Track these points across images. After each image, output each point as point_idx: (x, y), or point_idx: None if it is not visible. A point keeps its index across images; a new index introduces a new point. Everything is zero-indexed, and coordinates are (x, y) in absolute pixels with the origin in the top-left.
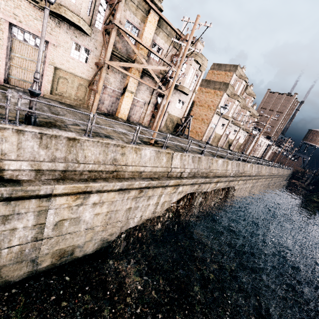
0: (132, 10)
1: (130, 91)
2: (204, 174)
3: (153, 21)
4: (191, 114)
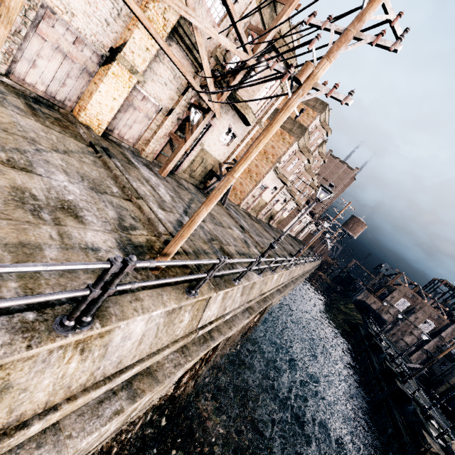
0: None
1: (130, 66)
2: None
3: None
4: None
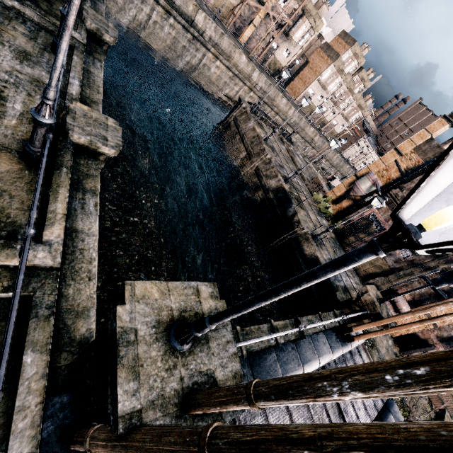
0: None
1: (254, 25)
2: (269, 99)
3: None
4: (300, 73)
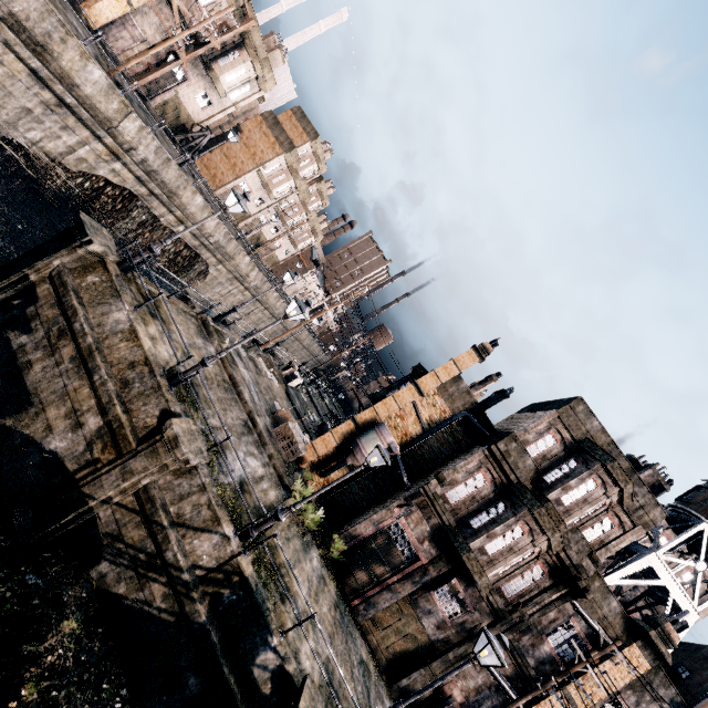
0: None
1: None
2: (165, 189)
3: None
4: (225, 145)
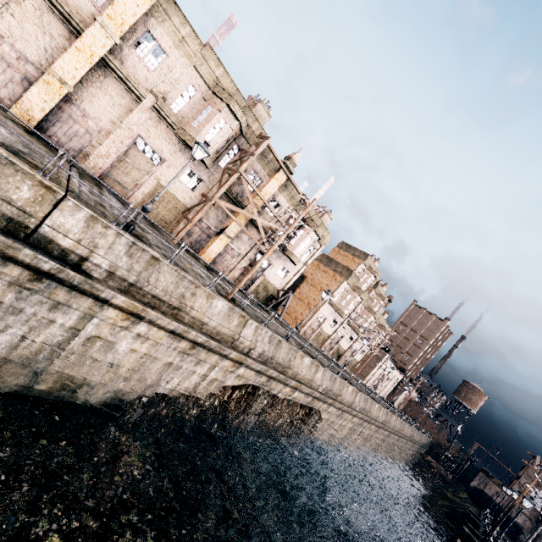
0: (262, 163)
1: (228, 235)
2: (279, 366)
3: (280, 179)
4: (296, 291)
